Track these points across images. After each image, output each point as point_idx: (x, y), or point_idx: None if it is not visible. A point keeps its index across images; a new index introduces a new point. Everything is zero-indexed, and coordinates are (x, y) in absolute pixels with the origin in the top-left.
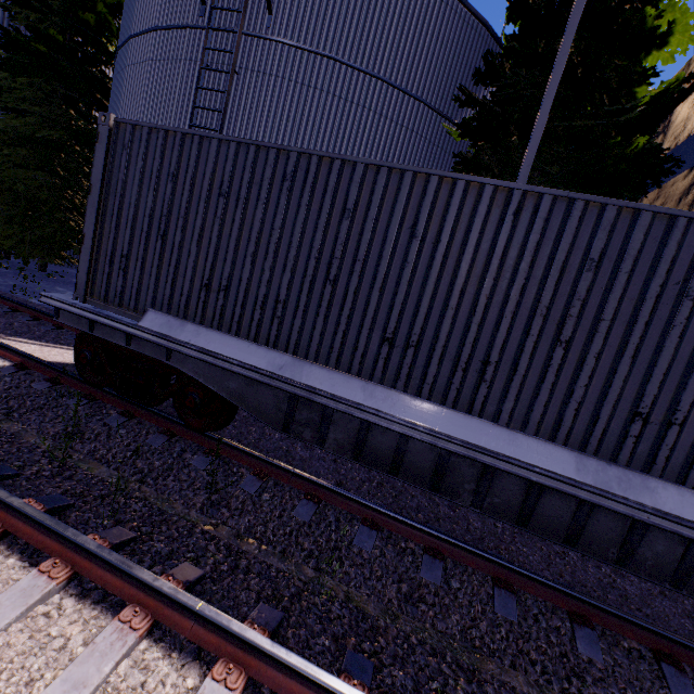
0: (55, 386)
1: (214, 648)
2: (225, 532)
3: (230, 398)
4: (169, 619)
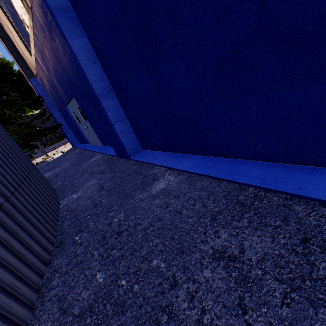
0: None
1: None
2: None
3: None
4: None
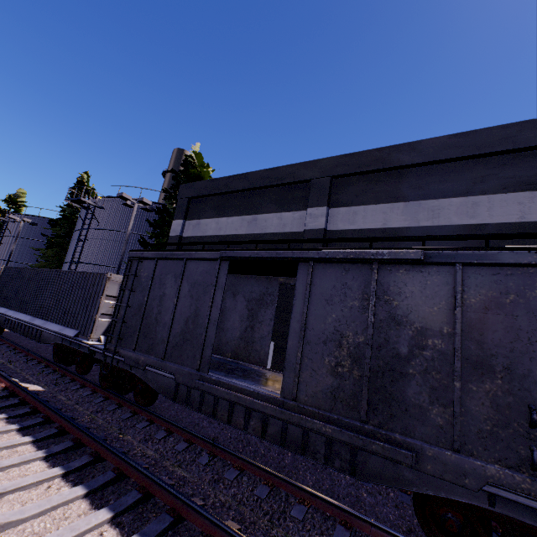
0: None
1: None
2: None
3: None
4: None
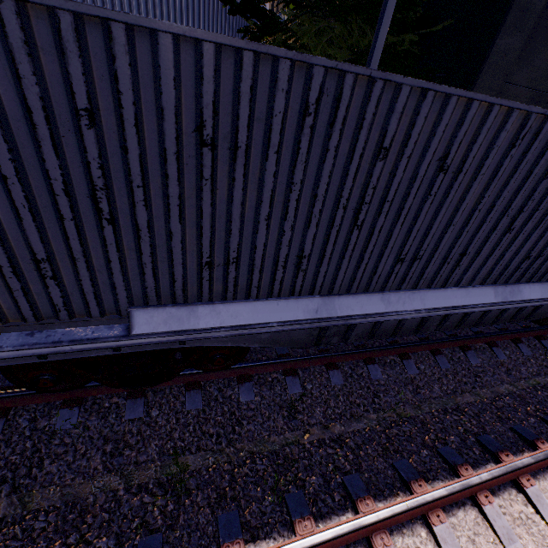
0: (8, 417)
1: (420, 512)
2: (317, 431)
3: (263, 345)
4: (392, 522)
